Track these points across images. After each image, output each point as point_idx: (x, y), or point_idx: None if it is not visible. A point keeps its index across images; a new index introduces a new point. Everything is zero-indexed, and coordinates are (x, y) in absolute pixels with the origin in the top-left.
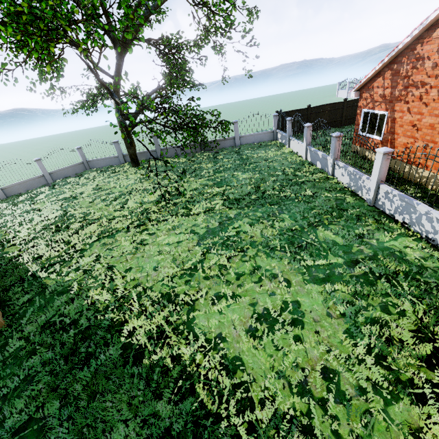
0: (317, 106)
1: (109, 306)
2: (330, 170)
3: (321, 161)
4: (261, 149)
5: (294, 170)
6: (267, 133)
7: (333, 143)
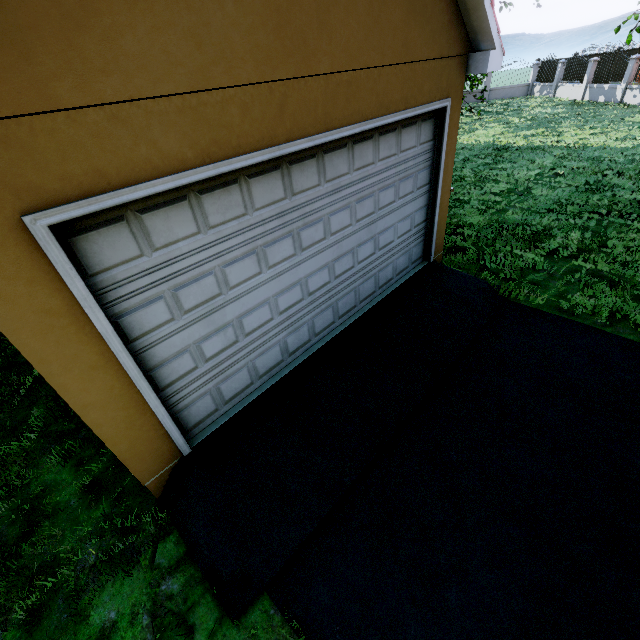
0: (585, 56)
1: (485, 146)
2: (620, 97)
3: (606, 94)
4: (521, 99)
5: (575, 104)
6: (521, 87)
7: (630, 66)
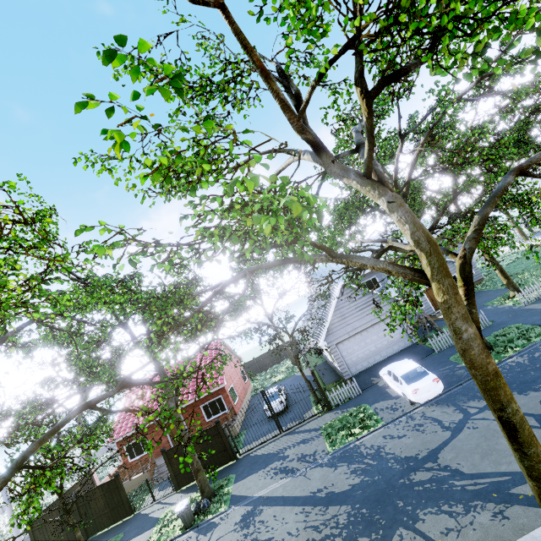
0: None
1: None
2: None
3: None
4: None
5: None
6: None
7: None
